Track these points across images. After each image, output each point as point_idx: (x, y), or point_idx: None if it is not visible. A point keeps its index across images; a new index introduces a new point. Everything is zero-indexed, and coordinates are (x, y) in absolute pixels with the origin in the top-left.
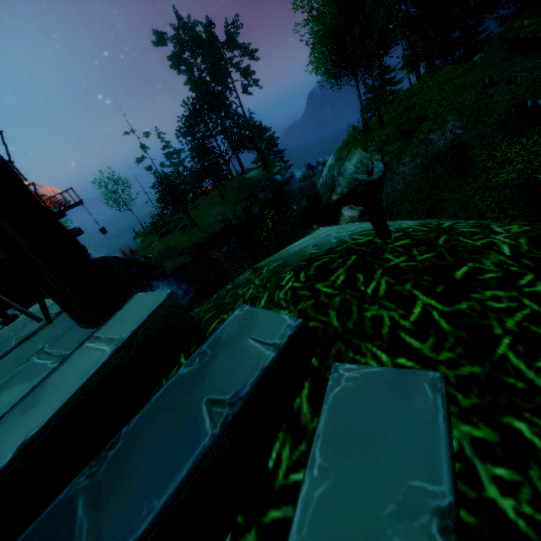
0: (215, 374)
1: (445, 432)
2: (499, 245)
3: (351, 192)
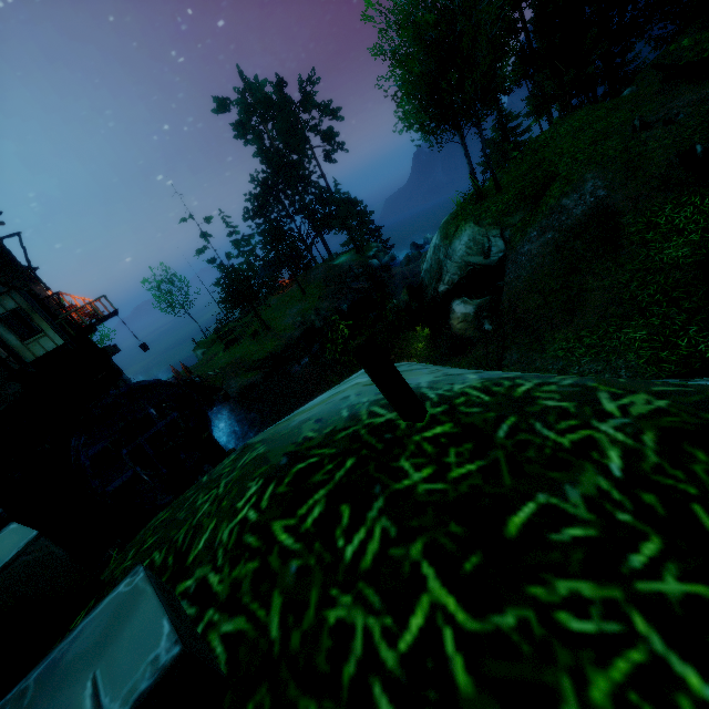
0: None
1: None
2: (603, 448)
3: (463, 280)
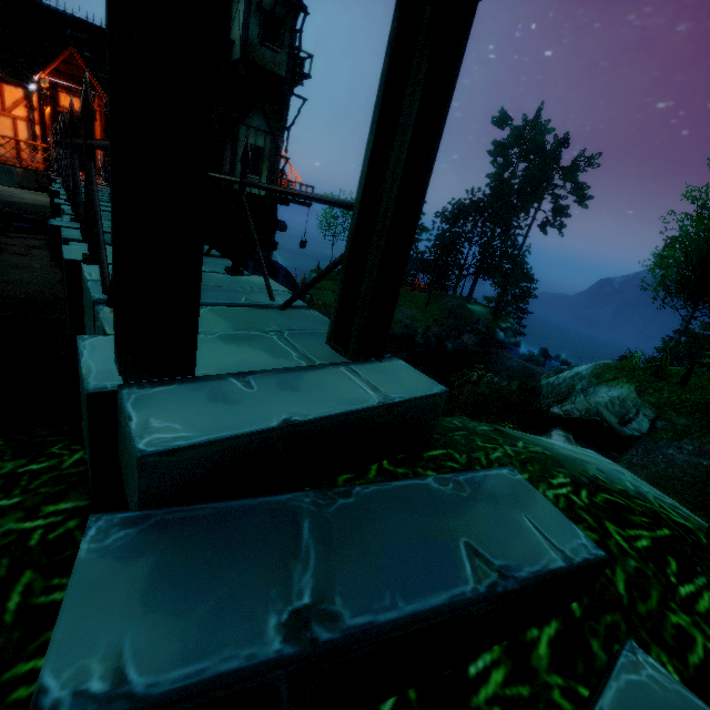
0: (476, 520)
1: None
2: None
3: (581, 421)
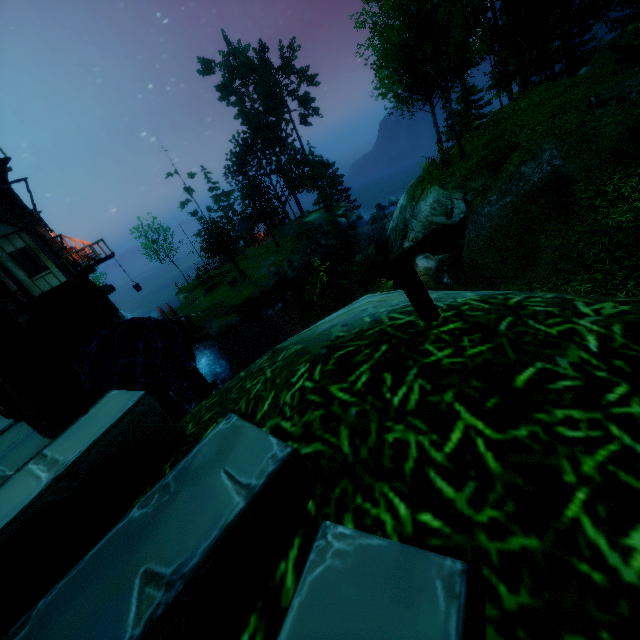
0: (167, 525)
1: None
2: (582, 335)
3: (426, 238)
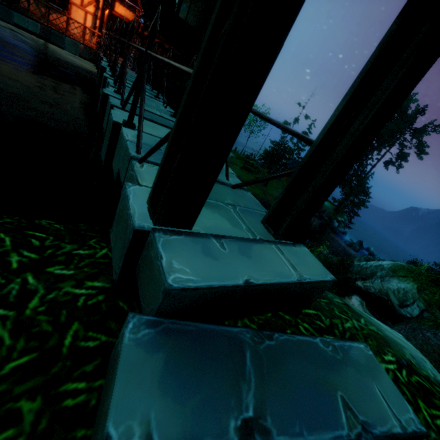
0: (347, 380)
1: None
2: None
3: (374, 296)
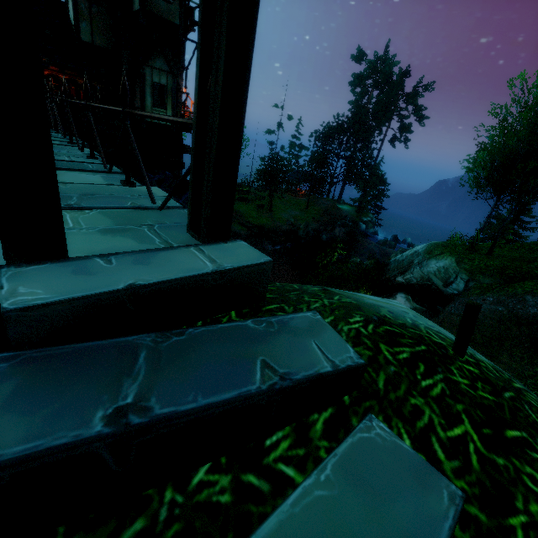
0: (275, 345)
1: (447, 537)
2: None
3: (417, 286)
